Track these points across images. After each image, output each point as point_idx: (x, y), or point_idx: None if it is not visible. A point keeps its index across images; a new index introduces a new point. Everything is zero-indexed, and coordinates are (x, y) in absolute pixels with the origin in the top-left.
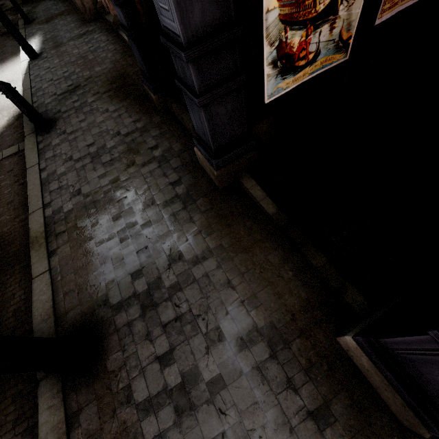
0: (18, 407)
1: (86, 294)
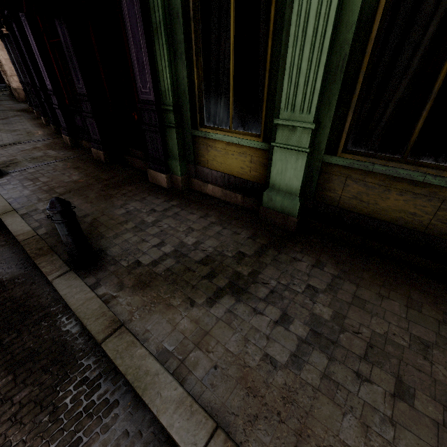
0: None
1: None
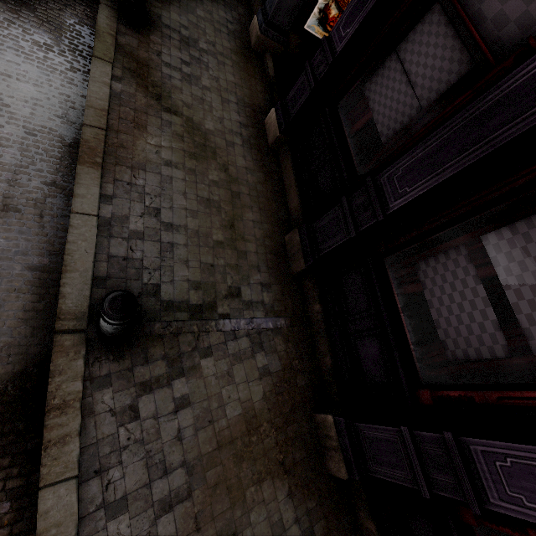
0: (70, 2)
1: (146, 3)
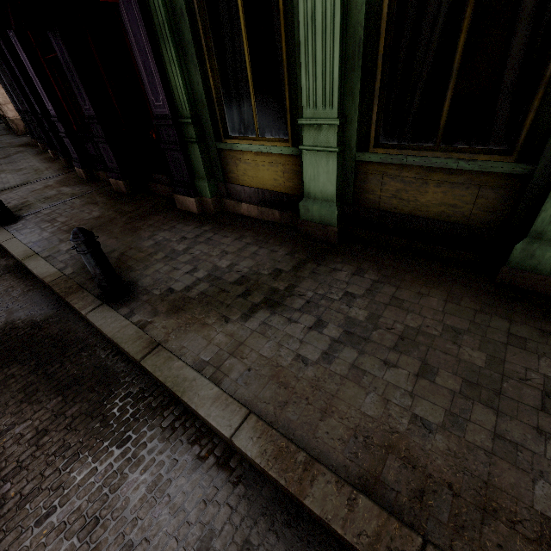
0: None
1: None
